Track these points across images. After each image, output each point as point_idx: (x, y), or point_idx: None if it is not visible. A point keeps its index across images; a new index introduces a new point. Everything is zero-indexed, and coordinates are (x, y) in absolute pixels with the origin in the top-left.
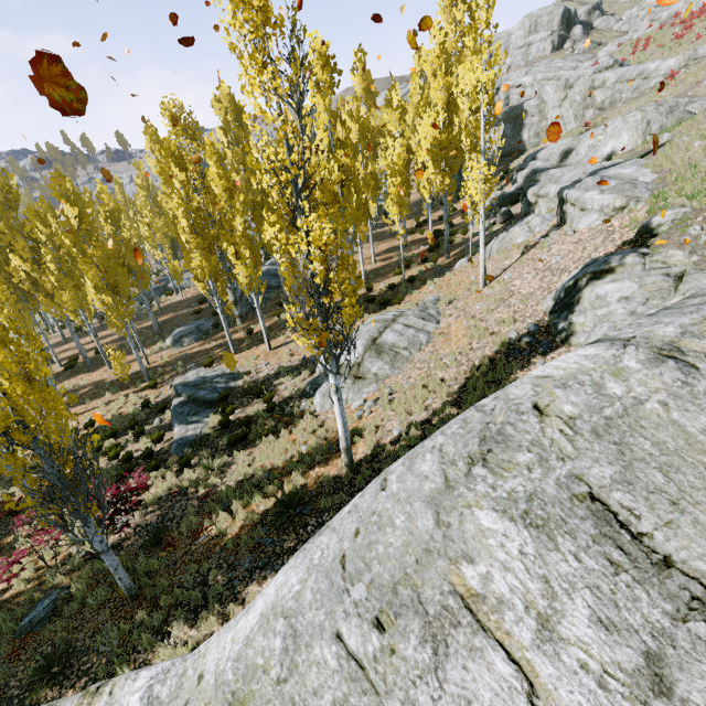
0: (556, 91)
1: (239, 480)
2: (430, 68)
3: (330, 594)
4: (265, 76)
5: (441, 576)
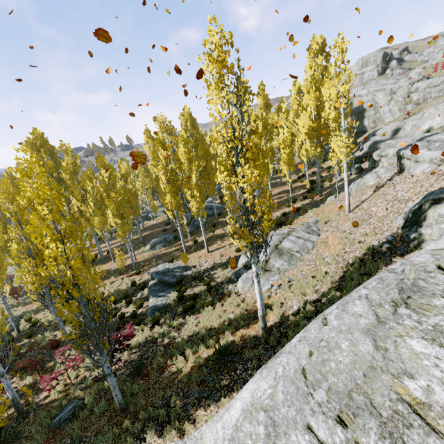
0: (384, 96)
1: (190, 335)
2: (306, 89)
3: (297, 395)
4: (222, 93)
5: (387, 387)
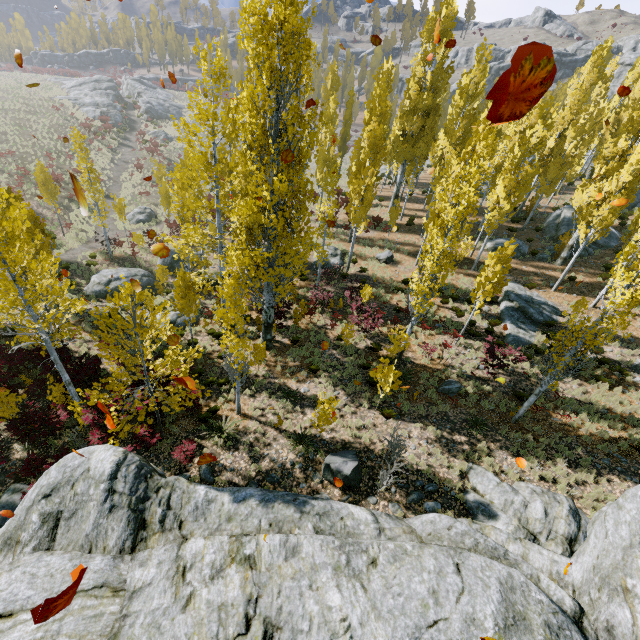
0: None
1: (576, 398)
2: None
3: None
4: None
5: None
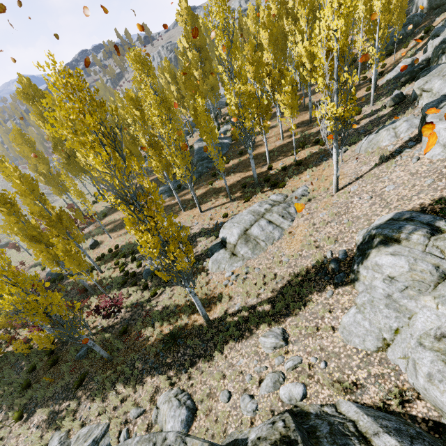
0: None
1: (164, 306)
2: None
3: None
4: (91, 157)
5: None
